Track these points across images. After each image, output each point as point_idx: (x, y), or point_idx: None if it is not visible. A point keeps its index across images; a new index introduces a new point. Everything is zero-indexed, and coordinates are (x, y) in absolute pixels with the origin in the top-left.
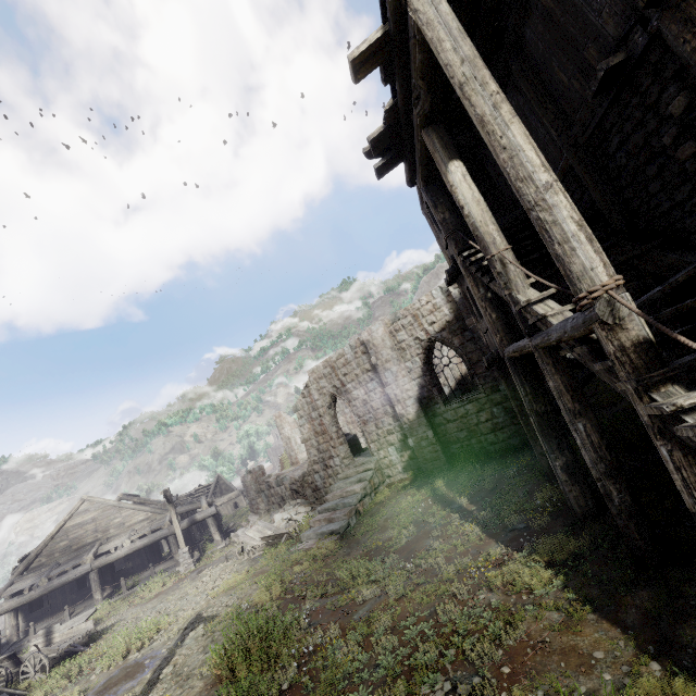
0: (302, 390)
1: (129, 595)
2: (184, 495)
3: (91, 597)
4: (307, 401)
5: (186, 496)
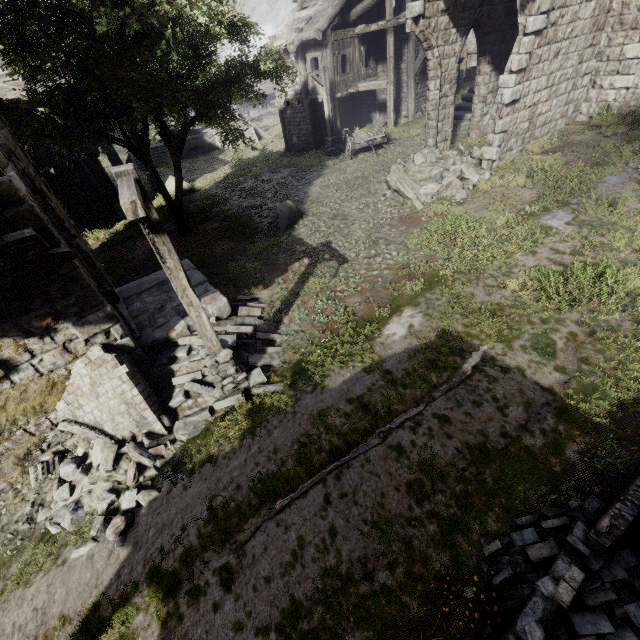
0: None
1: (271, 111)
2: None
3: (259, 107)
4: None
5: None
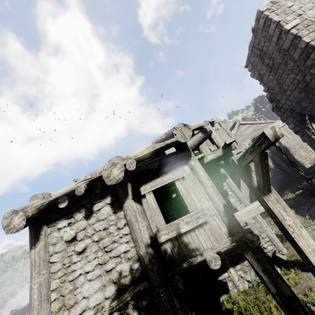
0: None
1: None
2: (20, 308)
3: None
4: None
5: (21, 309)
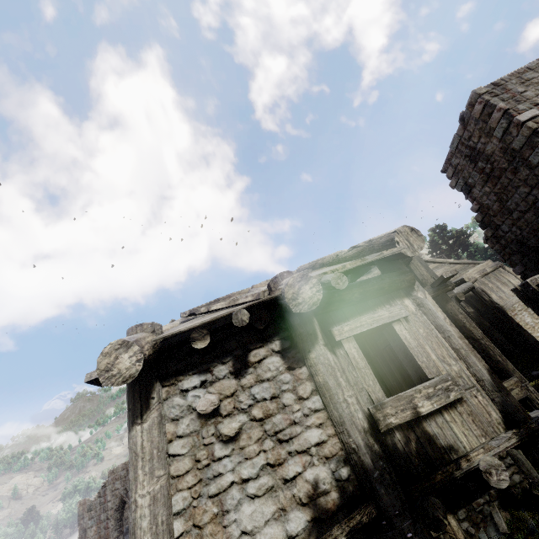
0: (100, 489)
1: None
2: None
3: None
4: (100, 501)
5: None
